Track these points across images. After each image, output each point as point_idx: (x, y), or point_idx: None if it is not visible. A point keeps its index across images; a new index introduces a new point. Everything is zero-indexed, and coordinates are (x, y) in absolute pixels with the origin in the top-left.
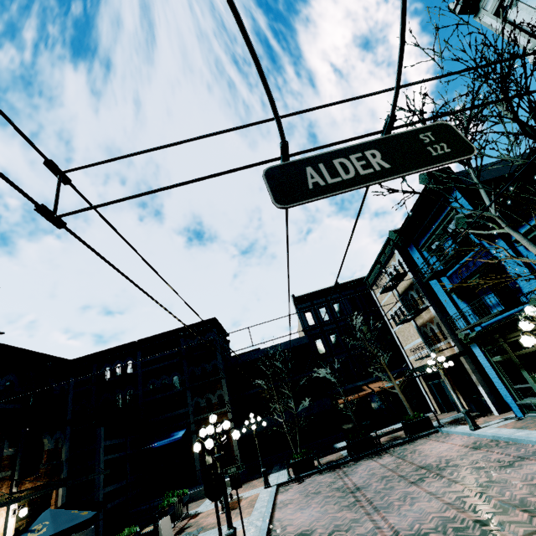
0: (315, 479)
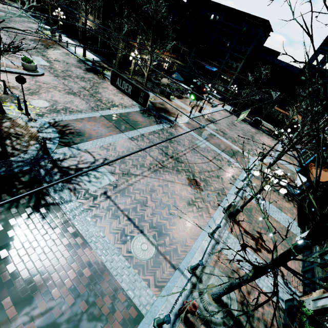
0: (233, 117)
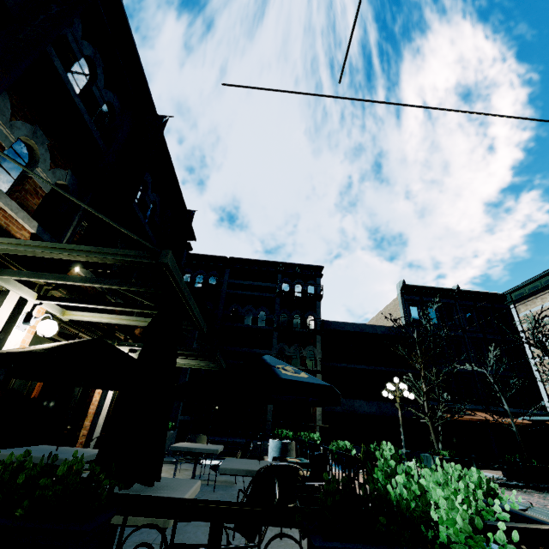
0: None
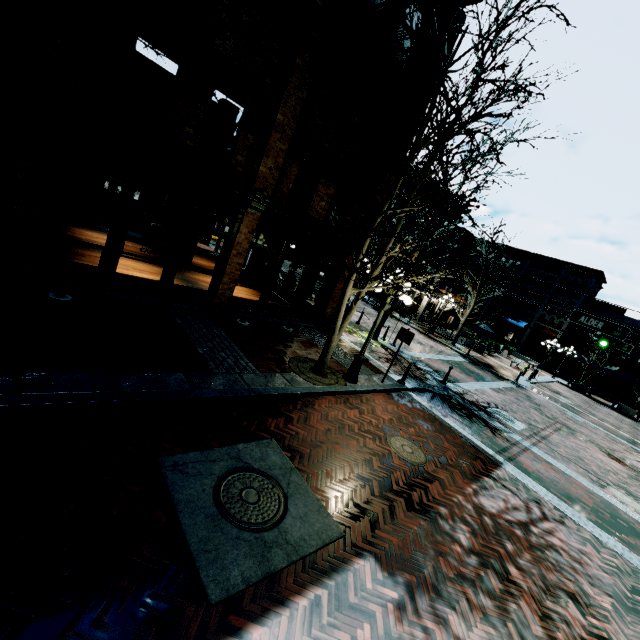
0: (579, 394)
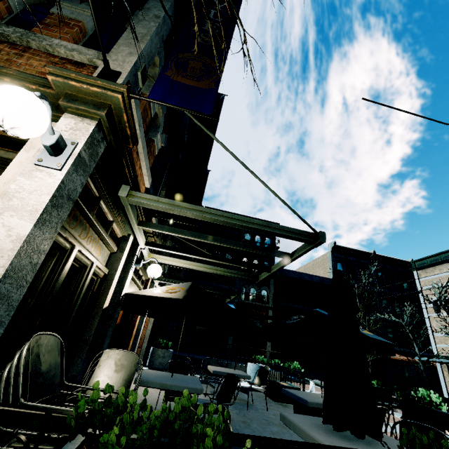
0: None
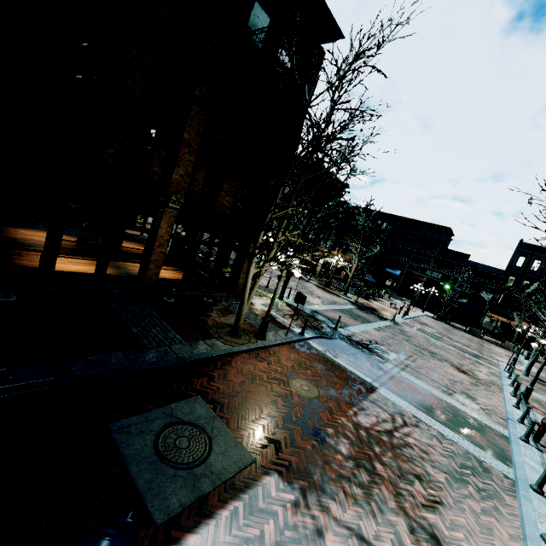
0: (442, 323)
